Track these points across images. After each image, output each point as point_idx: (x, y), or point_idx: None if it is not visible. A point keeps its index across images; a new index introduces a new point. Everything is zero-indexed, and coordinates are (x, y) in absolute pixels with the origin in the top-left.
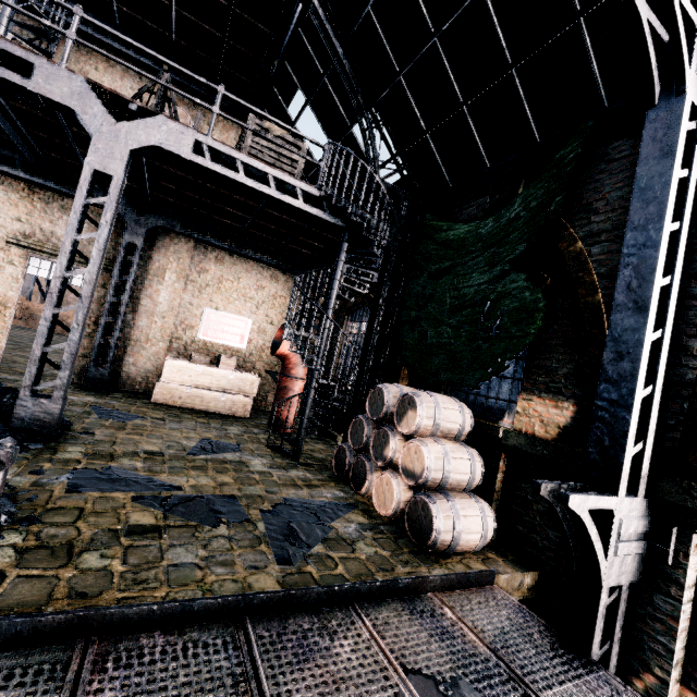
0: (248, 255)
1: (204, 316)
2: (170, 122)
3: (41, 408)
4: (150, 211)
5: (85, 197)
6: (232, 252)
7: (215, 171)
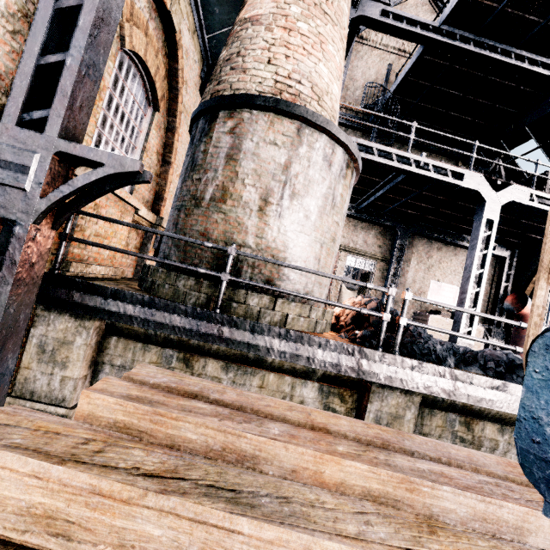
0: (464, 245)
1: (430, 285)
2: (518, 187)
3: (467, 342)
4: (405, 224)
5: (483, 233)
6: (451, 243)
7: (538, 208)
